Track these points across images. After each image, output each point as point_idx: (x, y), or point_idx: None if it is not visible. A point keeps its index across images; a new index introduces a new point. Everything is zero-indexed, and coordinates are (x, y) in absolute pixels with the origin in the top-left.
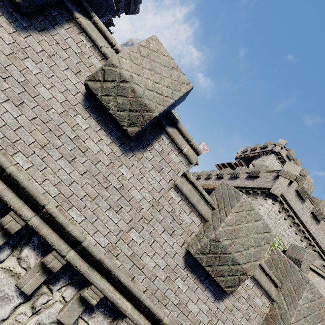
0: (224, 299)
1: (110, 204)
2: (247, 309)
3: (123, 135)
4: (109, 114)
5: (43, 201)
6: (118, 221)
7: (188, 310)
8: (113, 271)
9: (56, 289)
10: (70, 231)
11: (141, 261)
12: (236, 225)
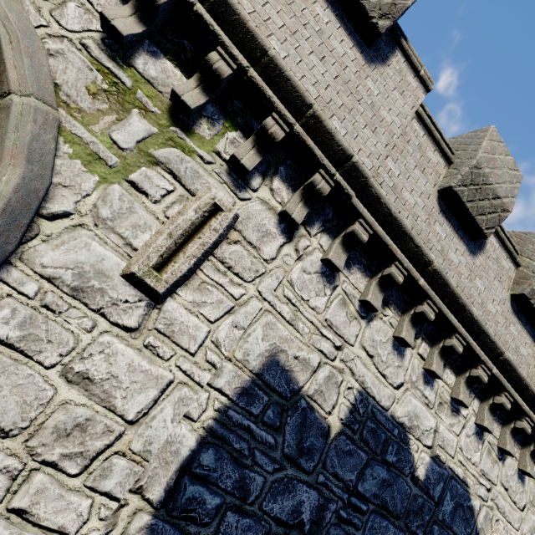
0: (477, 256)
1: (366, 121)
2: (497, 270)
3: (362, 40)
4: (356, 2)
5: (310, 99)
6: (376, 143)
7: (450, 259)
8: (383, 198)
9: (313, 233)
10: (340, 140)
11: (402, 196)
12: (492, 155)
